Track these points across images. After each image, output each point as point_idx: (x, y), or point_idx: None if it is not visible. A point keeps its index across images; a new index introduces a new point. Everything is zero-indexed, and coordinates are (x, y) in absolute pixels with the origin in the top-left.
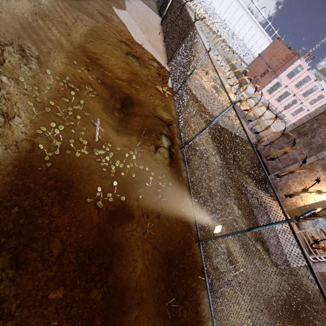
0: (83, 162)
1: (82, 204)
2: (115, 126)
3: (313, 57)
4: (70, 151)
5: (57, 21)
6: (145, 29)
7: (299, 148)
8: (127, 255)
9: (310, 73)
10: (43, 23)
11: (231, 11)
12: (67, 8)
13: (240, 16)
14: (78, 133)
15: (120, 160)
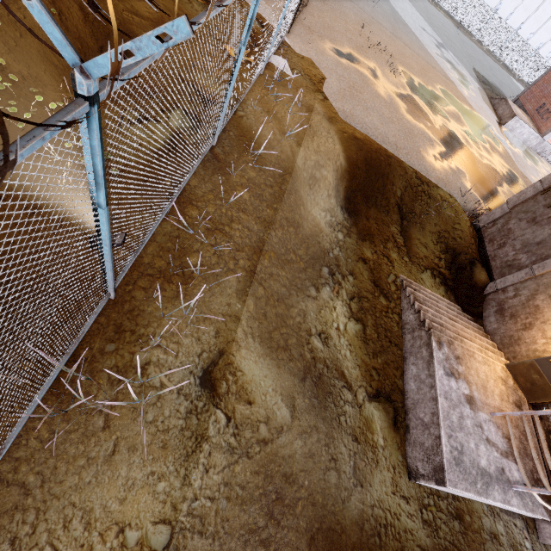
0: None
1: None
2: None
3: None
4: None
5: None
6: None
7: None
8: None
9: None
10: None
11: None
12: None
13: (541, 1)
14: None
15: (24, 107)
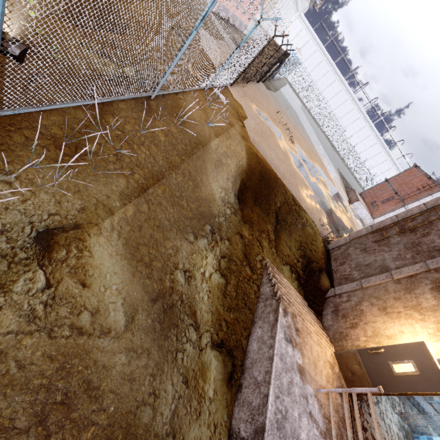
0: None
1: None
2: None
3: None
4: None
5: None
6: None
7: (396, 251)
8: None
9: None
10: None
11: (366, 144)
12: None
13: (377, 152)
14: None
15: None
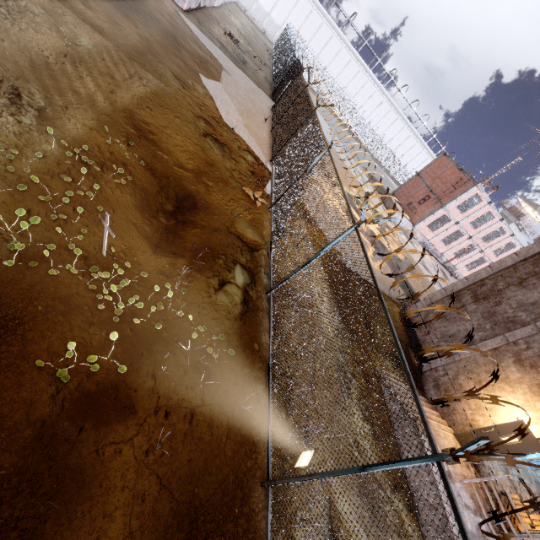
0: (61, 287)
1: (22, 370)
2: (155, 237)
3: (495, 186)
4: (42, 263)
5: (98, 71)
6: (246, 110)
7: (475, 321)
8: (91, 500)
9: (493, 209)
10: (72, 69)
11: (379, 113)
12: (122, 59)
13: (393, 121)
14: (70, 236)
15: (142, 296)
